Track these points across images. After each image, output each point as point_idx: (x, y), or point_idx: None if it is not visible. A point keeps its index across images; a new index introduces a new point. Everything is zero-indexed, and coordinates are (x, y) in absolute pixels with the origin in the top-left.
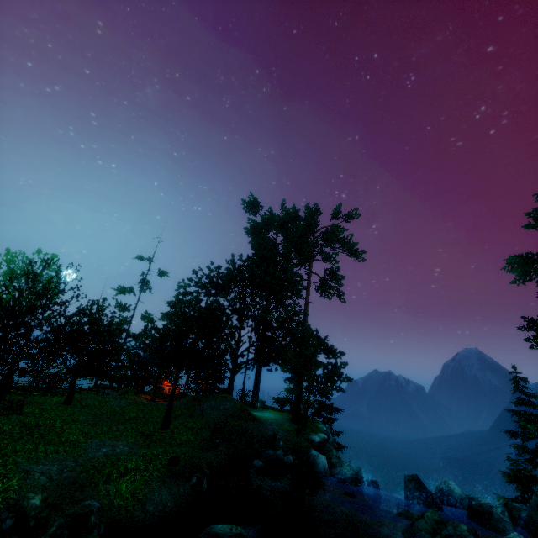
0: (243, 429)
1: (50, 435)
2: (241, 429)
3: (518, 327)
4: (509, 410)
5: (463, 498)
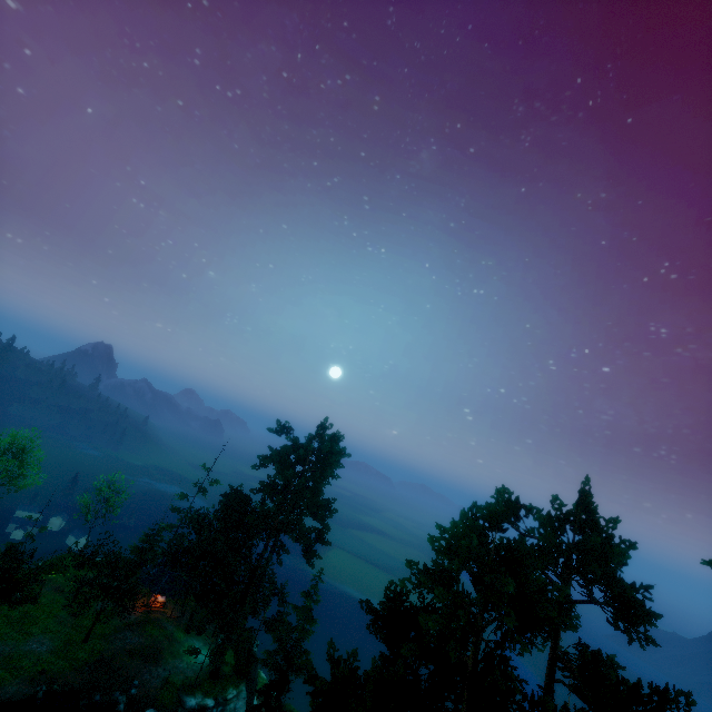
0: (122, 665)
1: (28, 624)
2: (119, 666)
3: None
4: None
5: None
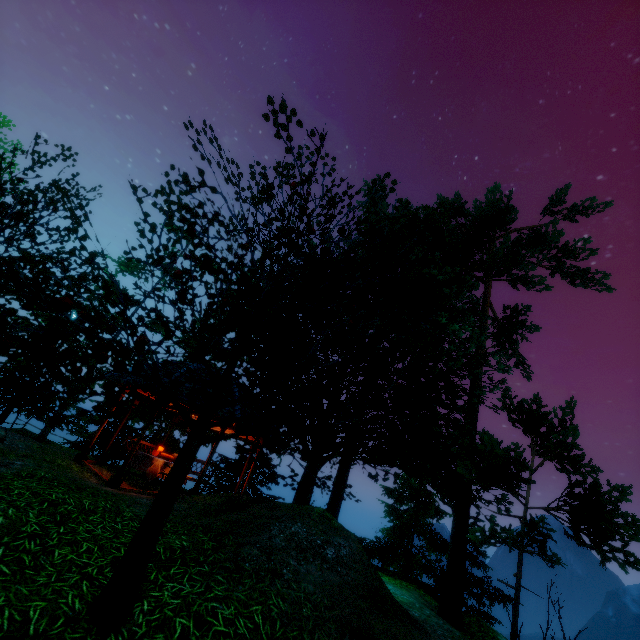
0: None
1: None
2: None
3: None
4: None
5: None
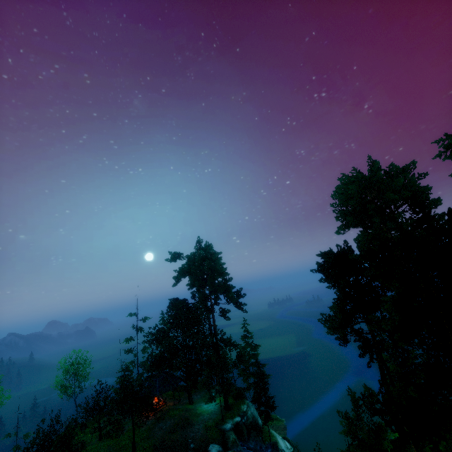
0: (172, 441)
1: None
2: (170, 442)
3: (329, 332)
4: None
5: None
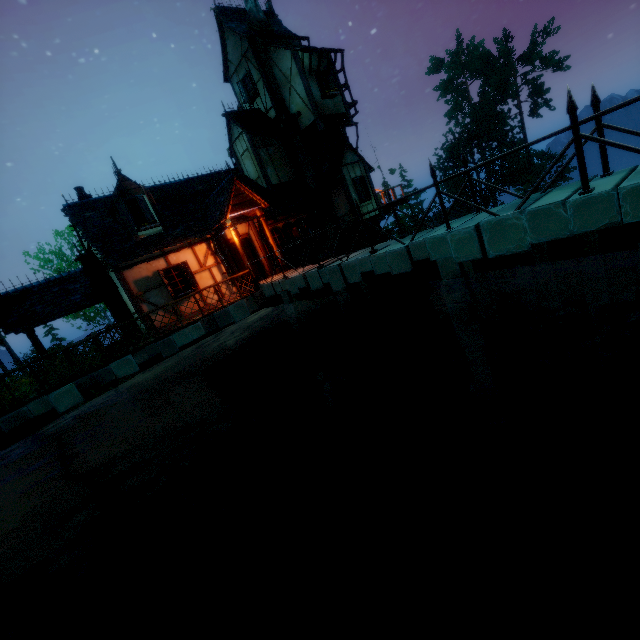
0: None
1: None
2: None
3: None
4: None
5: None
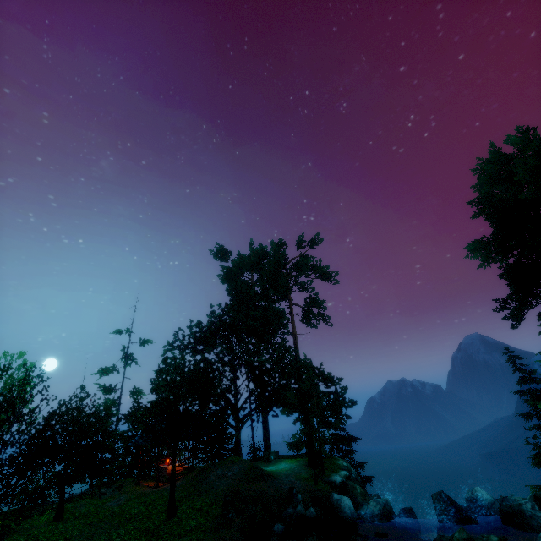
0: (256, 492)
1: None
2: (255, 493)
3: (493, 310)
4: (516, 392)
5: (493, 502)
